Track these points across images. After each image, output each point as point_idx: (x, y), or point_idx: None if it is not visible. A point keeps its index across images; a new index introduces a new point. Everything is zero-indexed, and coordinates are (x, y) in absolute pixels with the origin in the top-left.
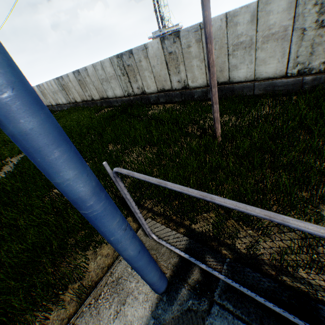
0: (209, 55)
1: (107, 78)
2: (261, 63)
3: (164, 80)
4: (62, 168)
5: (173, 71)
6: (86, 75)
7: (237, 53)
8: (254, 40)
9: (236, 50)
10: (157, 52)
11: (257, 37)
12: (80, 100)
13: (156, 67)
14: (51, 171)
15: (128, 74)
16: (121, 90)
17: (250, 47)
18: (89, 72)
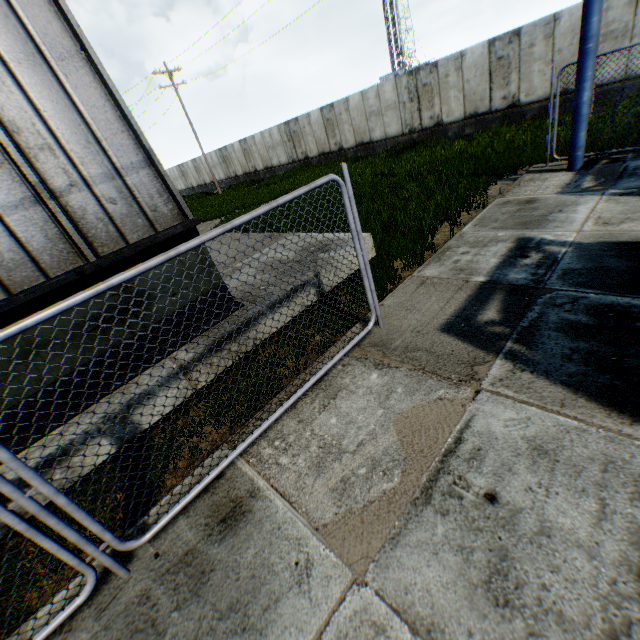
0: None
1: (381, 111)
2: (636, 56)
3: (480, 100)
4: (598, 14)
5: (499, 84)
6: (342, 111)
7: (603, 47)
8: (629, 28)
9: (601, 43)
10: (479, 60)
11: (633, 23)
12: (317, 154)
13: (472, 82)
14: (594, 15)
15: (420, 99)
16: (400, 126)
17: (622, 37)
18: (350, 105)
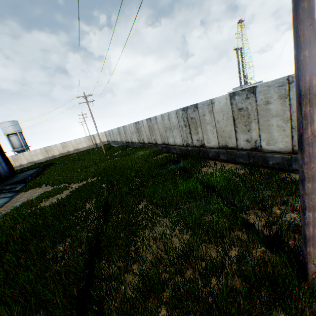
0: (303, 124)
1: (171, 127)
2: None
3: (228, 137)
4: None
5: (242, 128)
6: (155, 123)
7: None
8: None
9: None
10: (224, 107)
11: None
12: (147, 142)
13: (221, 122)
14: None
15: (190, 126)
16: (181, 139)
17: None
18: (157, 120)
